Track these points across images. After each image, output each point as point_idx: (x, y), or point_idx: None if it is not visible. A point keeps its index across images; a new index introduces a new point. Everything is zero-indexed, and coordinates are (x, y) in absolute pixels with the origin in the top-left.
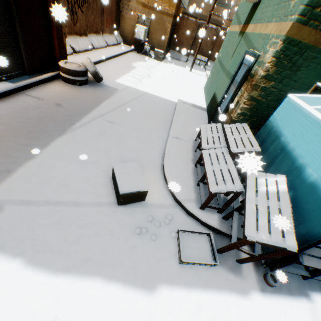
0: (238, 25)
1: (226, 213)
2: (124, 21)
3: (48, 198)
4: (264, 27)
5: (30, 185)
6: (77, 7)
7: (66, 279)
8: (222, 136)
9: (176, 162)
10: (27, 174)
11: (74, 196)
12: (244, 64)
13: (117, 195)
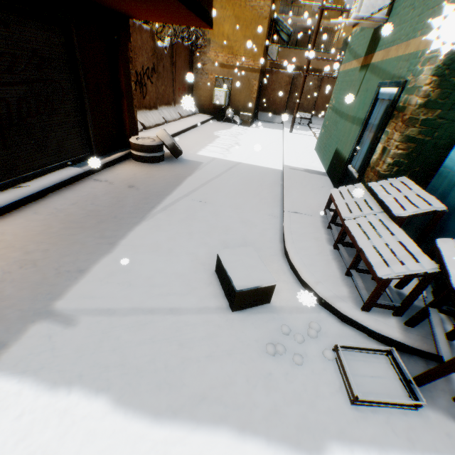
0: (356, 60)
1: (409, 316)
2: (198, 87)
3: (133, 305)
4: (403, 47)
5: (109, 288)
6: (146, 78)
7: (175, 430)
8: (370, 199)
9: (305, 245)
10: (104, 274)
11: (169, 301)
12: (379, 100)
13: (229, 296)
